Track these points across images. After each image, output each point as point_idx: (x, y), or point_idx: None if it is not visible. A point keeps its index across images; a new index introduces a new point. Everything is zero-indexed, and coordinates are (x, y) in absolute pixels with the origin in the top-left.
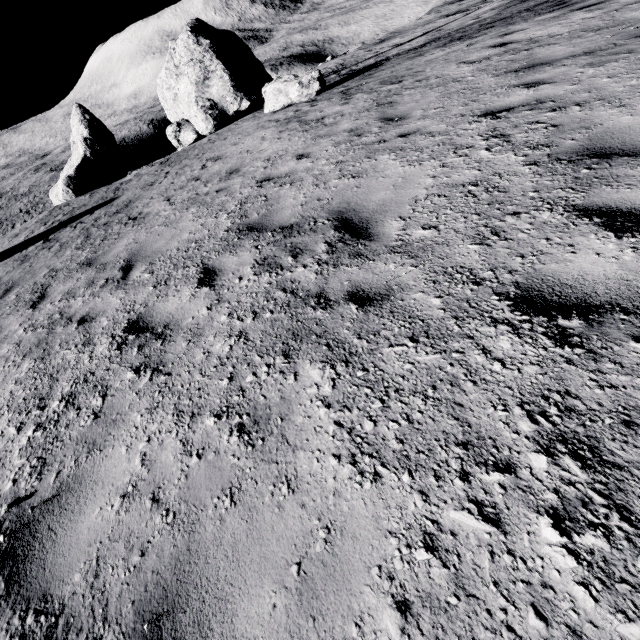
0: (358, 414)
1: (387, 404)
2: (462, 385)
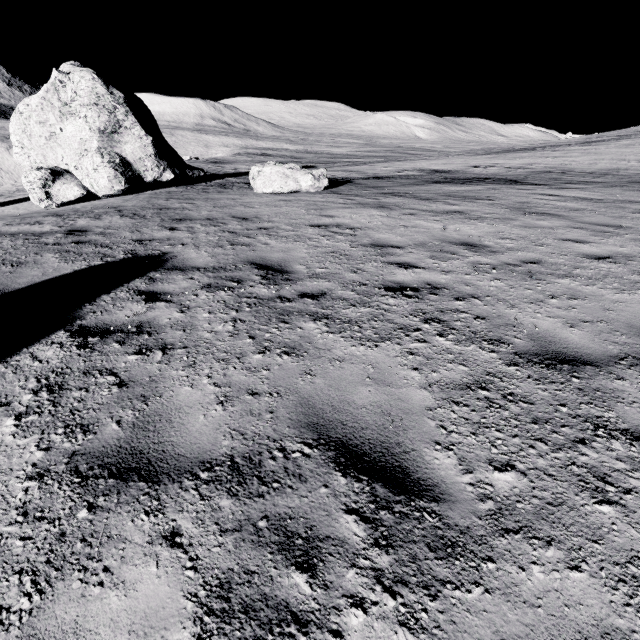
0: None
1: None
2: None
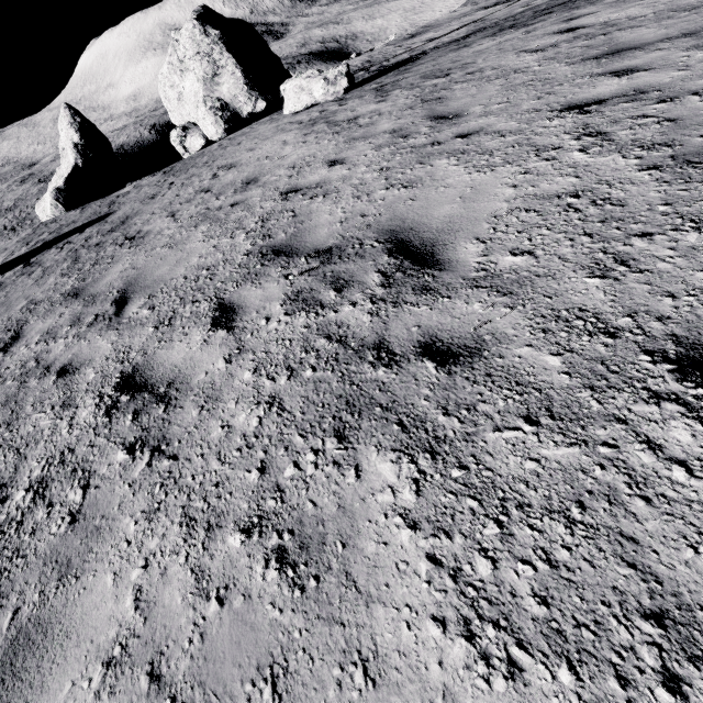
0: (463, 544)
1: (508, 529)
2: (627, 503)
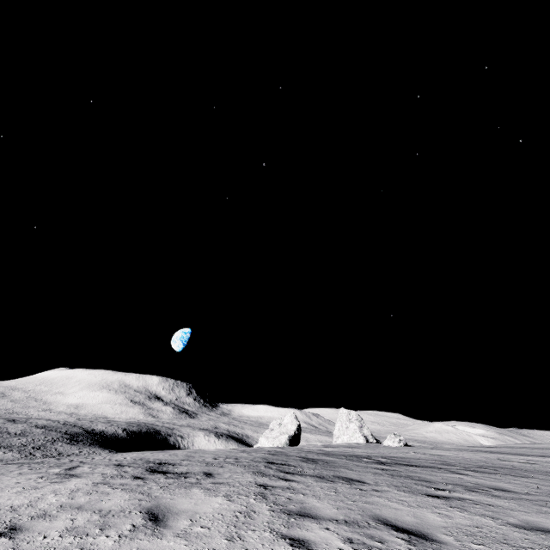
0: None
1: None
2: None
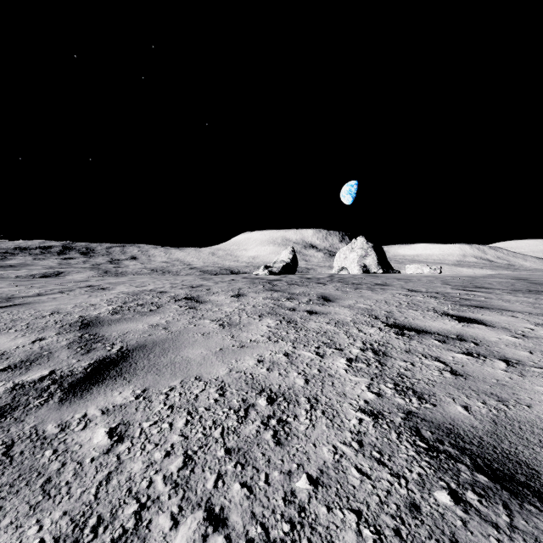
0: None
1: None
2: None
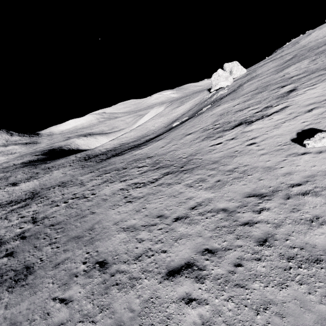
0: None
1: None
2: None
